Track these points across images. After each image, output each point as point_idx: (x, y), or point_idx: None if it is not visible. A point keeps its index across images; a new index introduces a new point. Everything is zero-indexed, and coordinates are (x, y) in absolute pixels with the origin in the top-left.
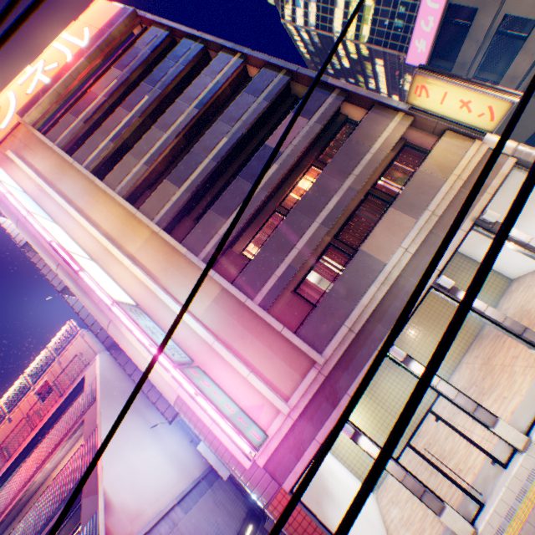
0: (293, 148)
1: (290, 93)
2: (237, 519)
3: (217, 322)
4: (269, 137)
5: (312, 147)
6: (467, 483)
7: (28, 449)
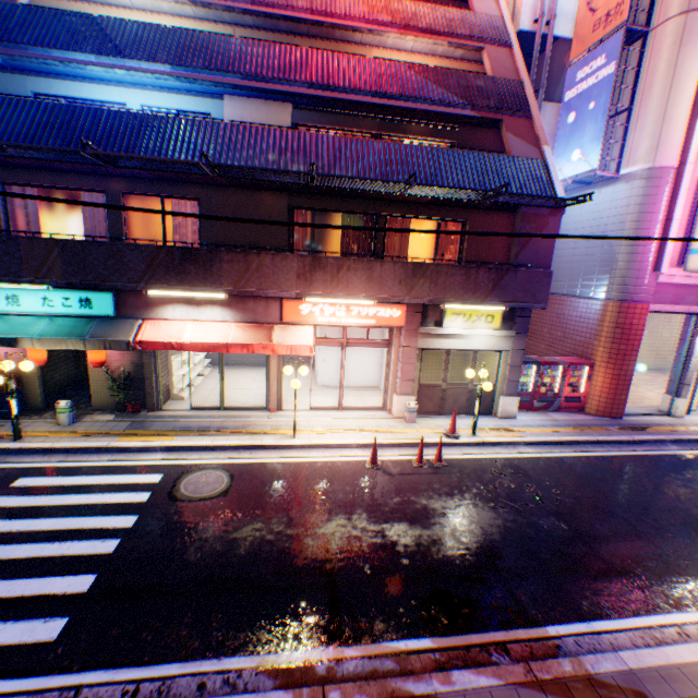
0: None
1: None
2: None
3: None
4: None
5: None
6: (697, 403)
7: None
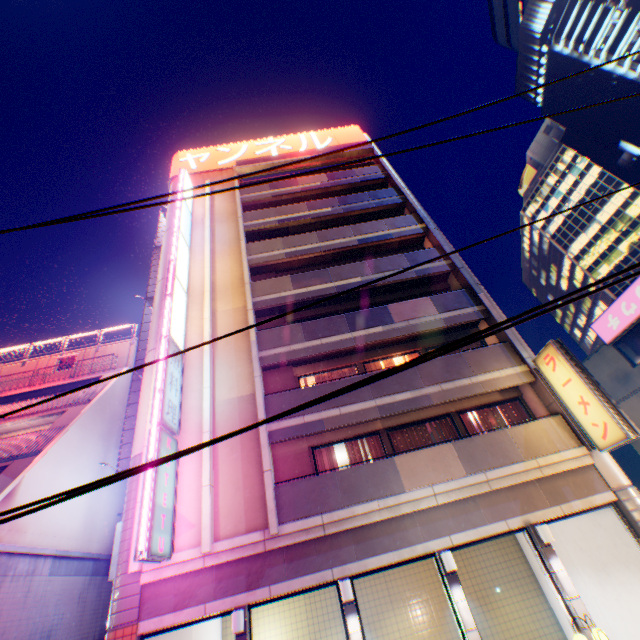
0: (407, 325)
1: (446, 280)
2: (81, 635)
3: (226, 417)
4: (400, 301)
5: (429, 336)
6: None
7: (11, 398)
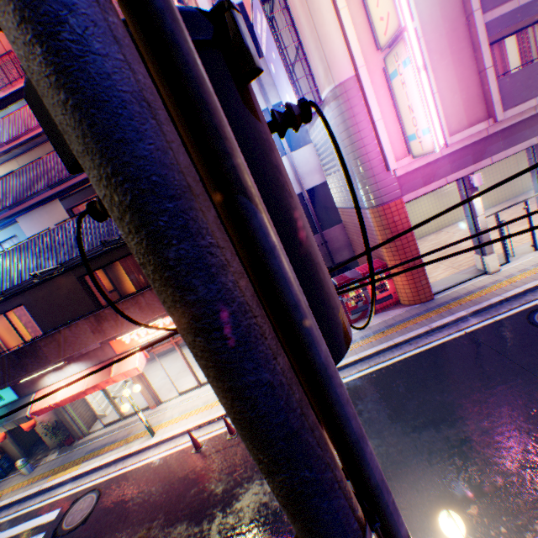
0: None
1: None
2: None
3: (426, 20)
4: None
5: None
6: (511, 249)
7: None
